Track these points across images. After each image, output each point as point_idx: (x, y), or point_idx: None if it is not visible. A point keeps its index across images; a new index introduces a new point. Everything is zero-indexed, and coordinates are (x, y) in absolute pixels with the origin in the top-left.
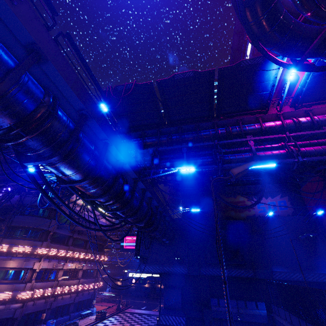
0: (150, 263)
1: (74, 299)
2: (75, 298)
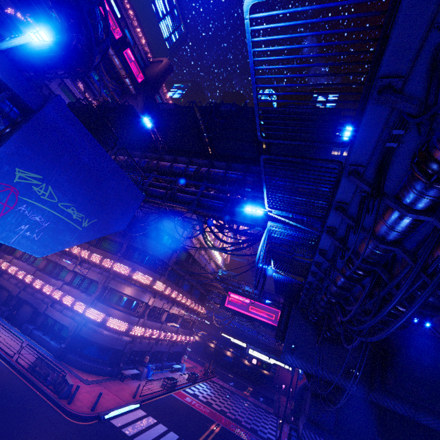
0: (298, 356)
1: (169, 348)
2: (170, 347)
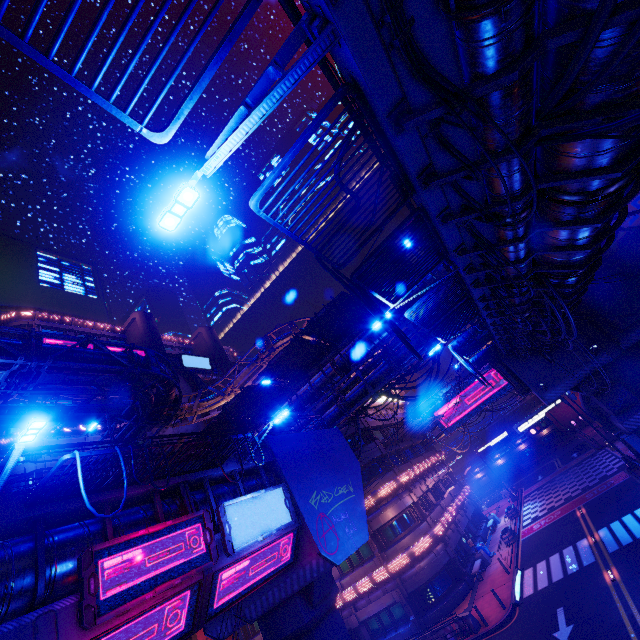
0: (552, 386)
1: (466, 517)
2: (466, 515)
